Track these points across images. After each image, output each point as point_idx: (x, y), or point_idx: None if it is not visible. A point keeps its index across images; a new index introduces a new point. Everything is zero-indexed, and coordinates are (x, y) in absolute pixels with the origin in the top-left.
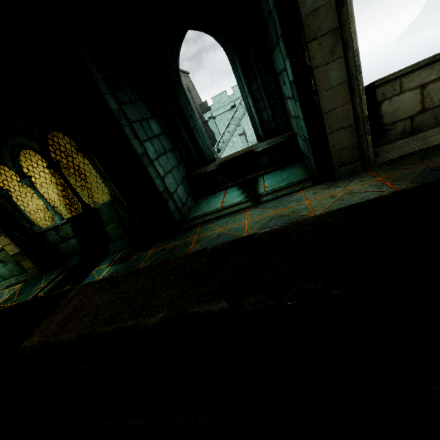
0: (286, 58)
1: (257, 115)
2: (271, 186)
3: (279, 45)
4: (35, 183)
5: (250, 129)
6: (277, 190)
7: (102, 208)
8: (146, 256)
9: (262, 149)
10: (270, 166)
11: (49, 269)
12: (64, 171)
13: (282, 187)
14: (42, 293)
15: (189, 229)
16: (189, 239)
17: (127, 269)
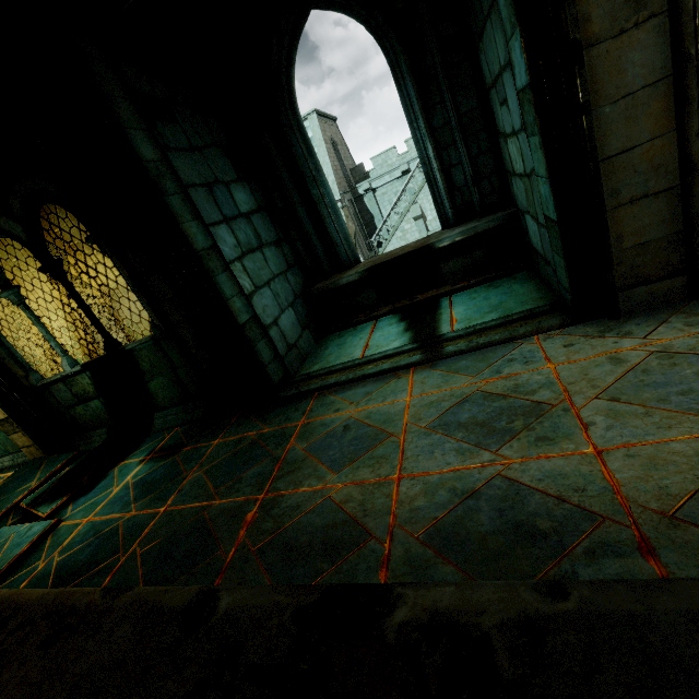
0: (513, 33)
1: (442, 176)
2: (465, 320)
3: (497, 4)
4: (27, 298)
5: (433, 209)
6: (478, 331)
7: (140, 349)
8: (206, 450)
9: (450, 243)
10: (465, 277)
11: (59, 450)
12: (73, 279)
13: (490, 324)
14: (25, 501)
15: (295, 400)
16: (289, 425)
17: (166, 476)
